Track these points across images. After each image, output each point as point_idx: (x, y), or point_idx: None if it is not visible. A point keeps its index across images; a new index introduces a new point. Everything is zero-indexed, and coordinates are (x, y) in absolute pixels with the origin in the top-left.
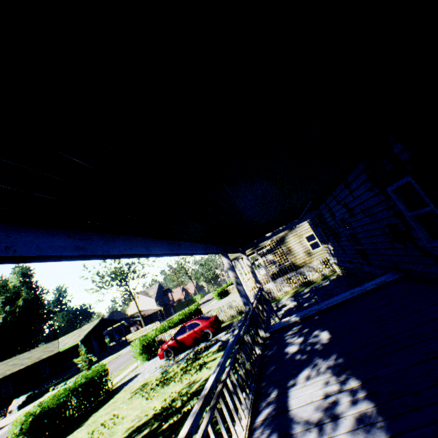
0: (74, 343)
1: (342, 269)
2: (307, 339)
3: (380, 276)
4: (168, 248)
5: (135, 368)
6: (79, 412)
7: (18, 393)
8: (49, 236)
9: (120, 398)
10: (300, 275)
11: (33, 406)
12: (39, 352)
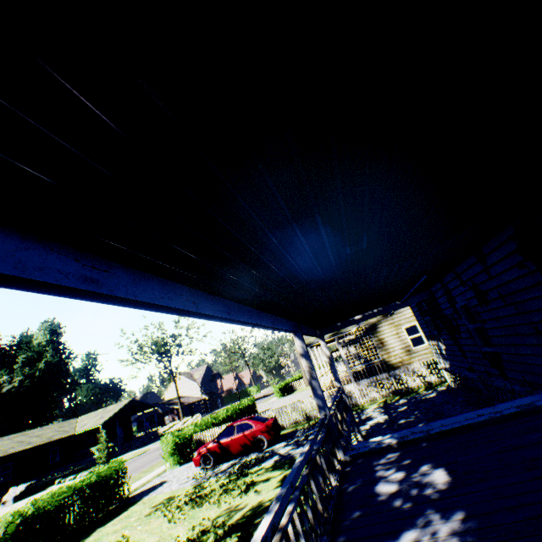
0: (95, 425)
1: (456, 378)
2: (411, 477)
3: (520, 396)
4: (224, 310)
5: (161, 473)
6: (82, 522)
7: (17, 480)
8: (43, 251)
9: (136, 513)
10: (394, 379)
11: (26, 504)
12: (51, 431)
